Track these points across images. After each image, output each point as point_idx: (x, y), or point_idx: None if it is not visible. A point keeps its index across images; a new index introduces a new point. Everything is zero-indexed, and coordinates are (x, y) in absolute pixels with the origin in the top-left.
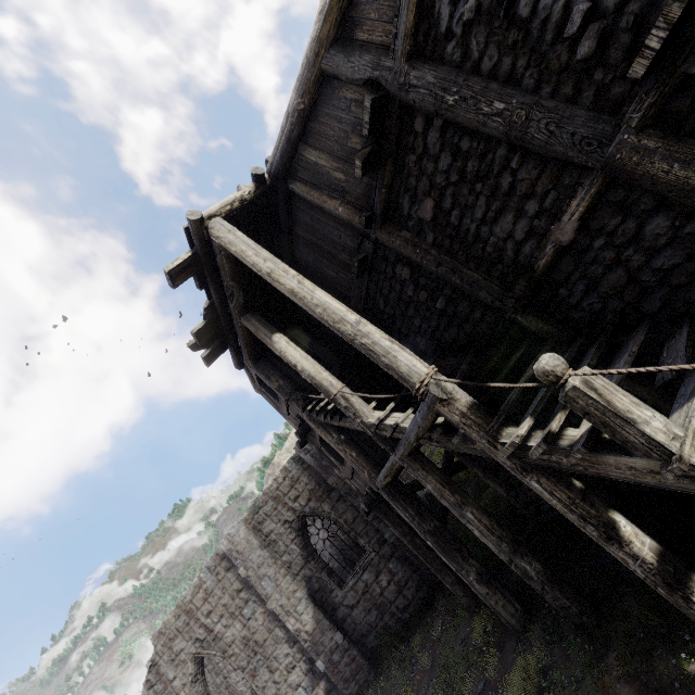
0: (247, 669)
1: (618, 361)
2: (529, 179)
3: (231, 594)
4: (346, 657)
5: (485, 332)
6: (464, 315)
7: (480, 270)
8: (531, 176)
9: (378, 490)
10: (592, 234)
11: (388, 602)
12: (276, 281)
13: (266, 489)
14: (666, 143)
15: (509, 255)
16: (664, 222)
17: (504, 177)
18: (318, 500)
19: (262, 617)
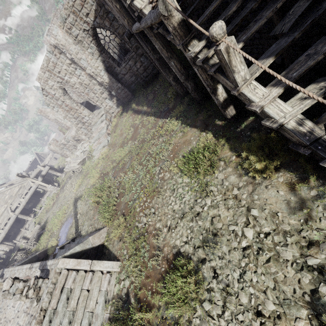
0: (84, 93)
1: (267, 9)
2: None
3: (67, 65)
4: (123, 91)
5: None
6: None
7: None
8: None
9: (133, 33)
10: None
11: (140, 74)
12: None
13: (65, 5)
14: None
15: None
16: None
17: None
18: (101, 18)
19: (85, 76)
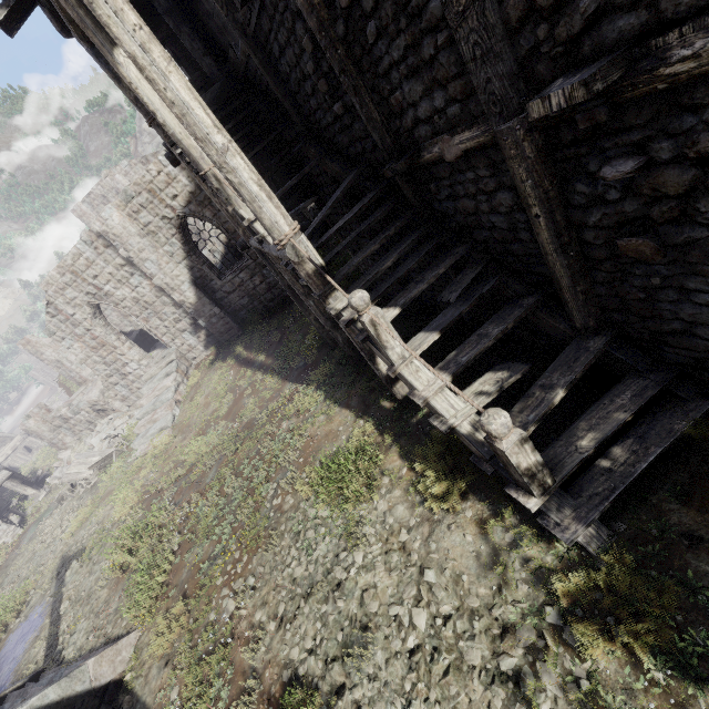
0: (140, 317)
1: (430, 271)
2: (447, 70)
3: (115, 267)
4: (222, 322)
5: (373, 163)
6: (358, 135)
7: (381, 111)
8: (450, 69)
9: (251, 246)
10: (469, 166)
11: (259, 294)
12: (105, 26)
13: (138, 179)
14: (536, 159)
15: (409, 122)
16: (510, 200)
17: (429, 41)
18: (199, 205)
19: (149, 287)
